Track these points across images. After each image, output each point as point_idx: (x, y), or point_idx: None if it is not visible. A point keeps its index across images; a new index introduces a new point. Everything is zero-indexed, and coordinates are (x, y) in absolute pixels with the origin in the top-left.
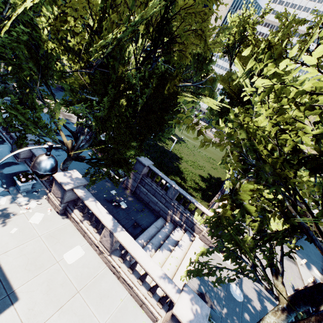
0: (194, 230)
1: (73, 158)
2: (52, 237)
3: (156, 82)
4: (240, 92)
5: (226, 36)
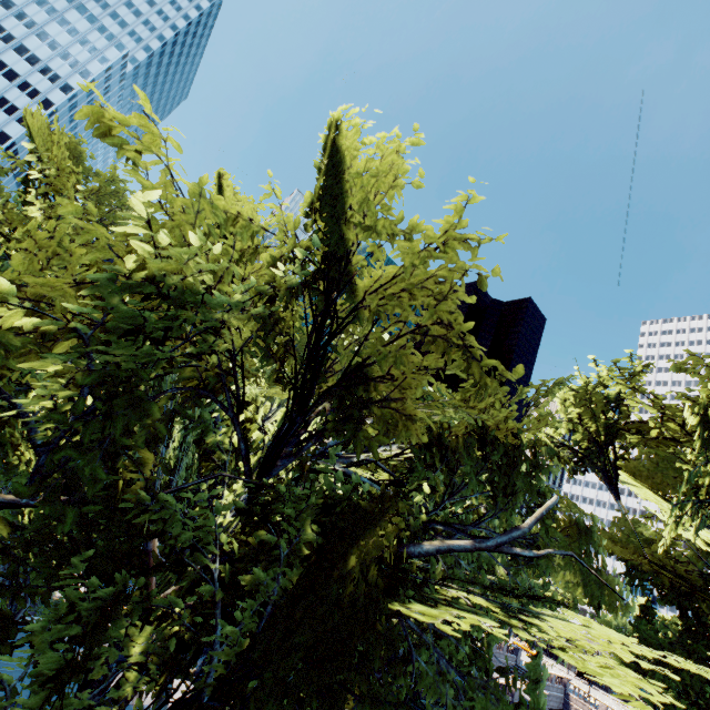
0: None
1: None
2: None
3: (311, 534)
4: (707, 580)
5: (564, 423)
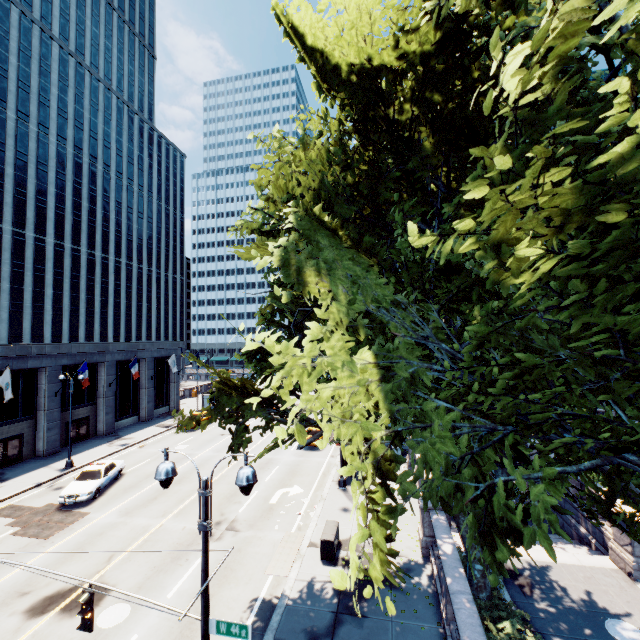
0: (607, 549)
1: None
2: None
3: None
4: None
5: None
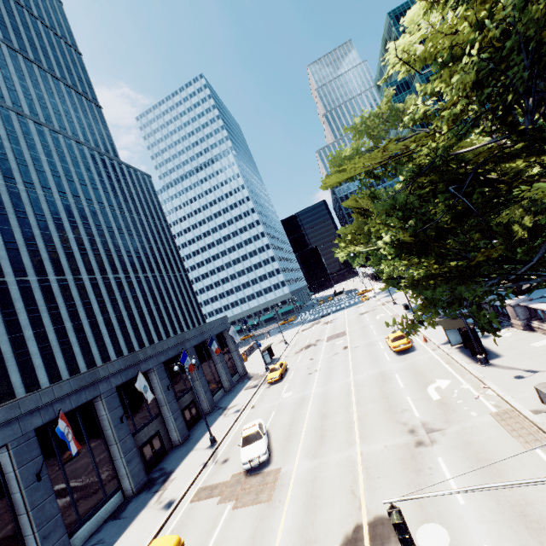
0: None
1: (519, 293)
2: (520, 339)
3: None
4: None
5: None
